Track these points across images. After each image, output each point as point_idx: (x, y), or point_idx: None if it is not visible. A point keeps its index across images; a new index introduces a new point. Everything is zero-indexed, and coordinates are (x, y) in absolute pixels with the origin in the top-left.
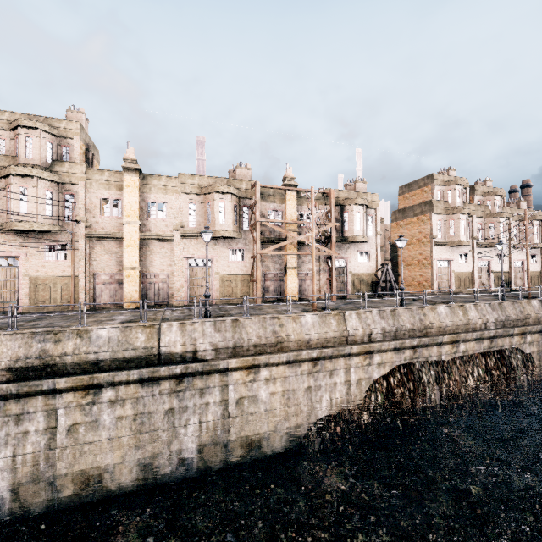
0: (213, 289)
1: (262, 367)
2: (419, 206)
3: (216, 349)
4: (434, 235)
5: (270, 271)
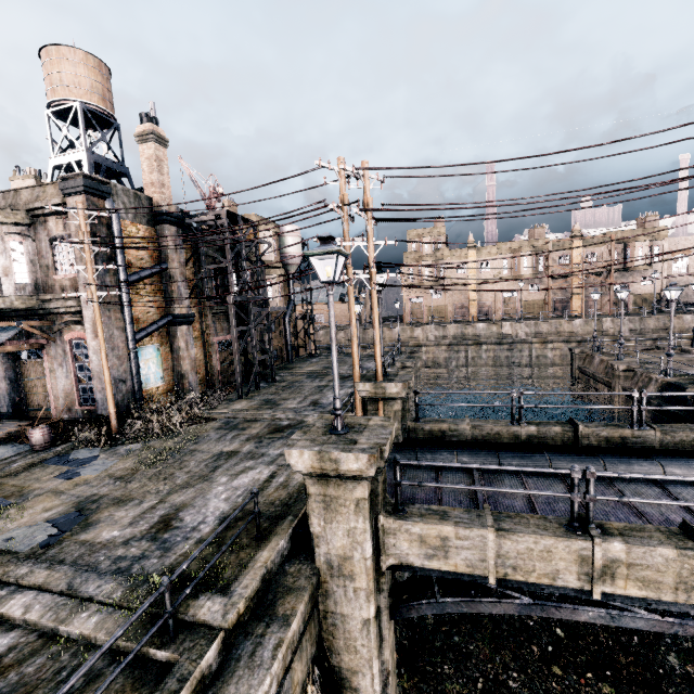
0: (518, 310)
1: (549, 343)
2: None
3: (526, 334)
4: None
5: (559, 297)
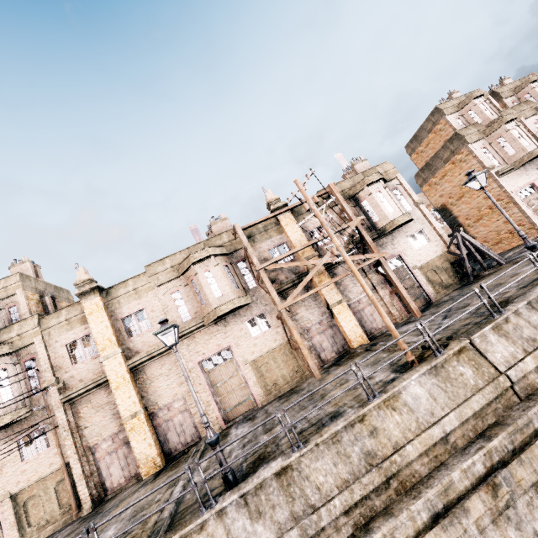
0: (250, 386)
1: None
2: (444, 148)
3: None
4: (490, 166)
5: (311, 322)
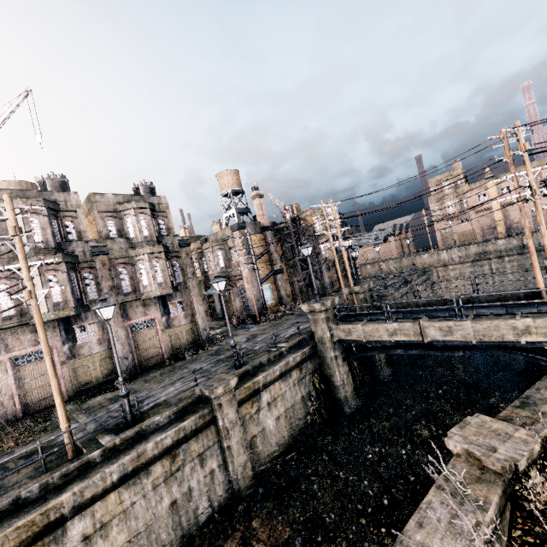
0: None
1: None
2: None
3: None
4: None
5: None
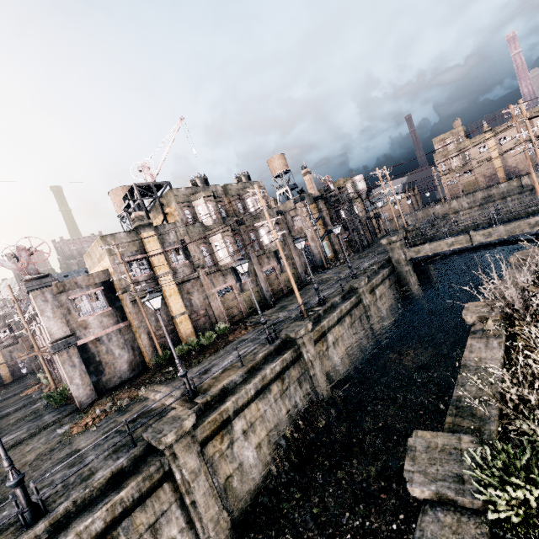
0: None
1: None
2: None
3: None
4: None
5: None
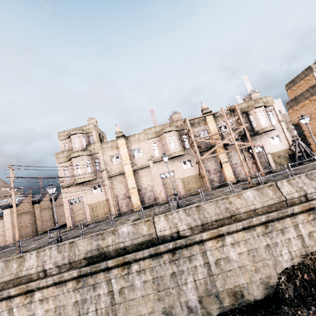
0: (179, 188)
1: (226, 235)
2: (307, 91)
3: (190, 227)
4: None
5: (211, 168)
